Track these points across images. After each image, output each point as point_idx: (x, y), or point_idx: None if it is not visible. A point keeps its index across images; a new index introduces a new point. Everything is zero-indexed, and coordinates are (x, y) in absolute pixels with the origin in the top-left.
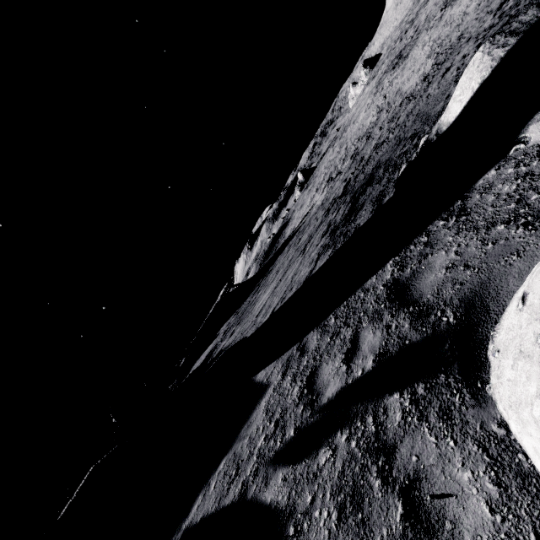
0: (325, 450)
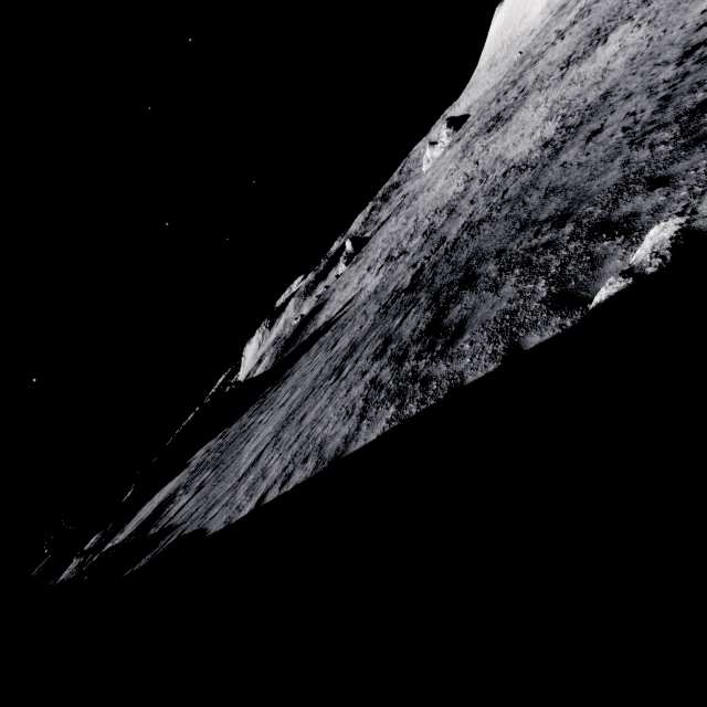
0: None
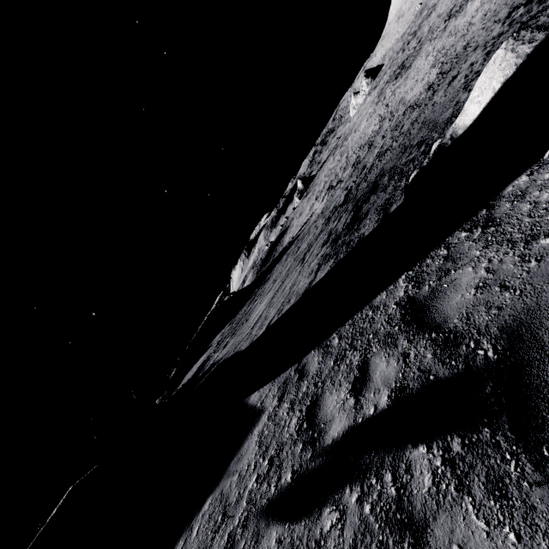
0: (330, 510)
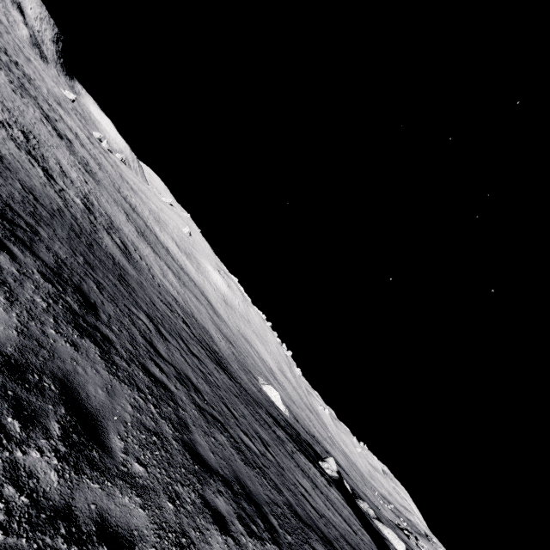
0: None
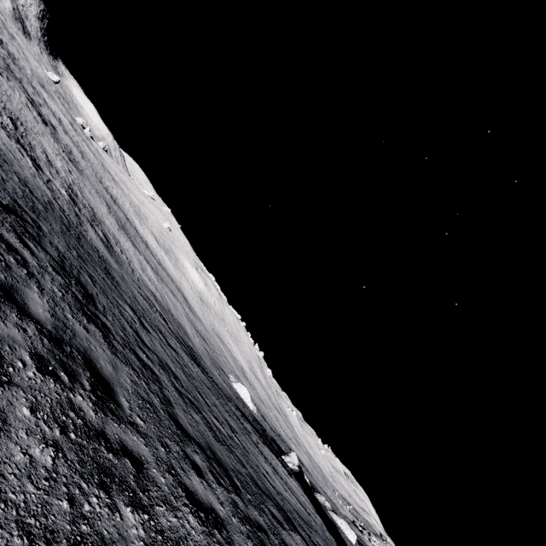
0: None
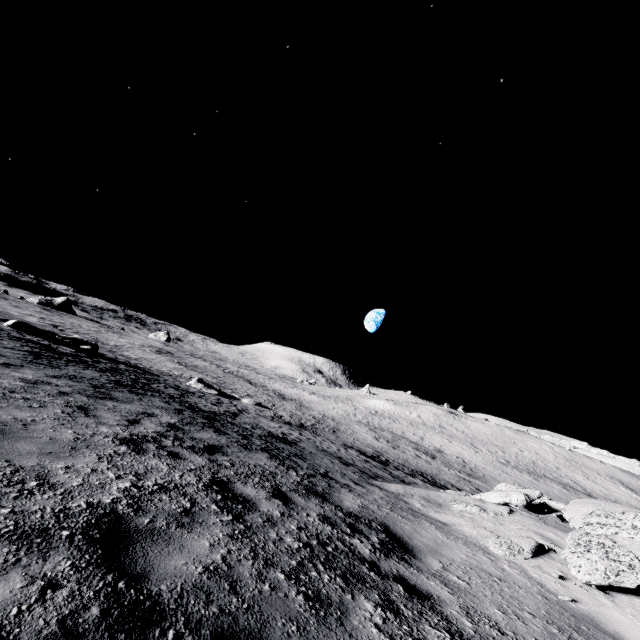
0: None
